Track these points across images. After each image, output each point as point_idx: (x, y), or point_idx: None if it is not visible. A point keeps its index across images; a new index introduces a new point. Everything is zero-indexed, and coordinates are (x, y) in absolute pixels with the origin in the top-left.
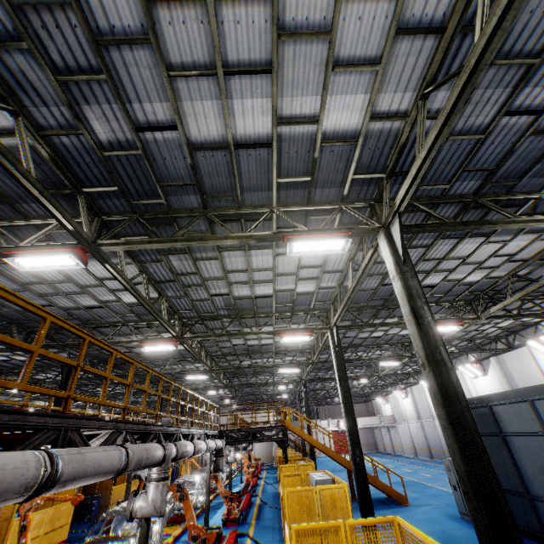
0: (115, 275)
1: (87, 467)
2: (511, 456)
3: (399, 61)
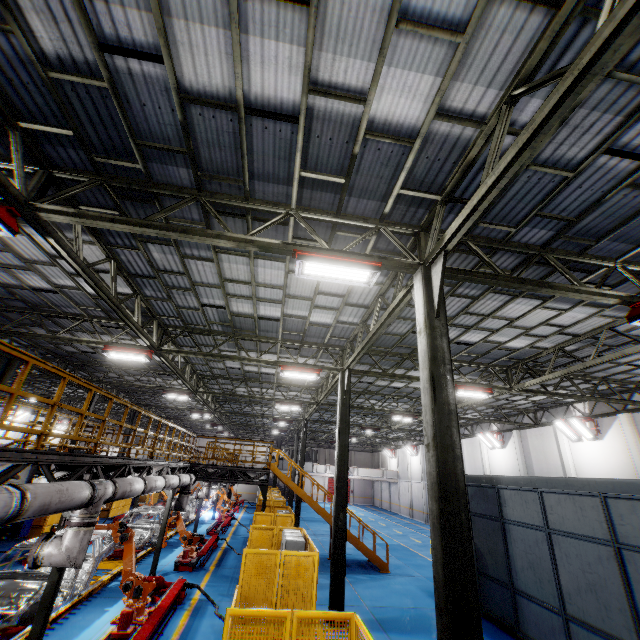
0: (63, 256)
1: None
2: (505, 545)
3: (491, 38)
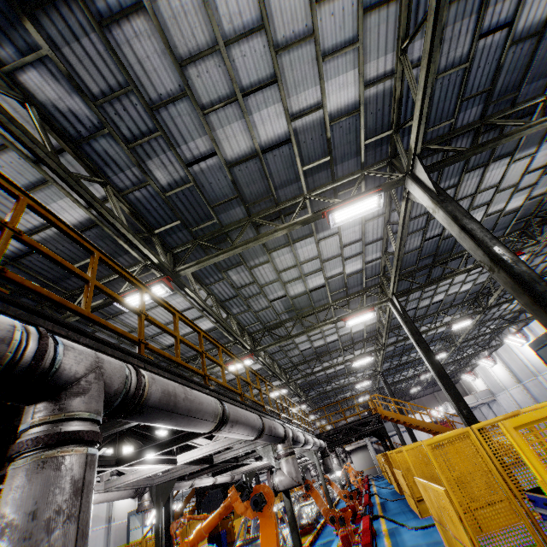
0: (193, 298)
1: (240, 415)
2: None
3: (373, 33)
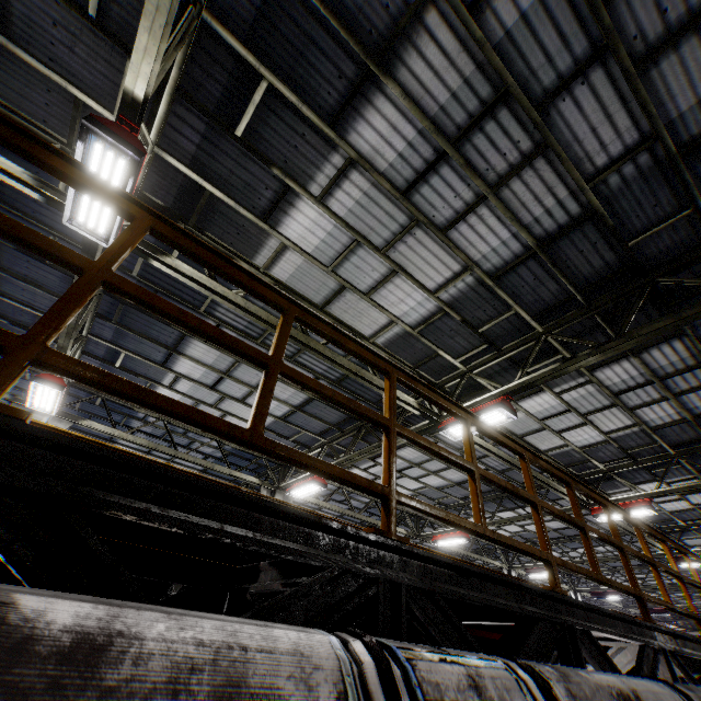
0: None
1: None
2: None
3: None
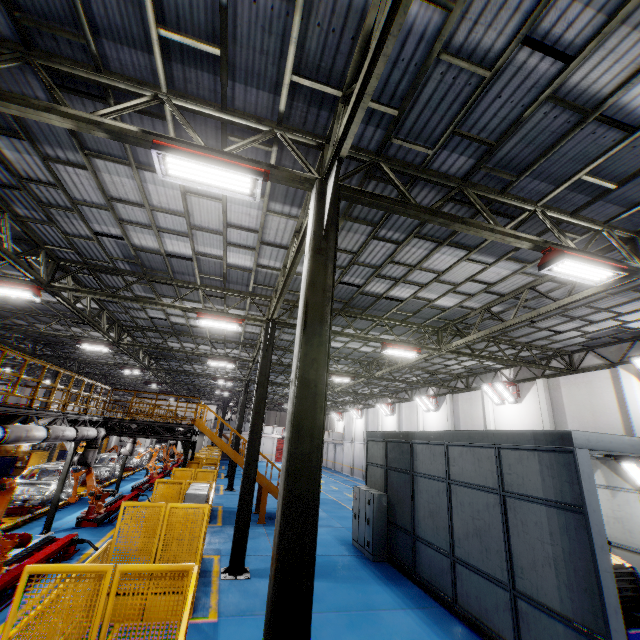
0: None
1: None
2: (412, 496)
3: None
